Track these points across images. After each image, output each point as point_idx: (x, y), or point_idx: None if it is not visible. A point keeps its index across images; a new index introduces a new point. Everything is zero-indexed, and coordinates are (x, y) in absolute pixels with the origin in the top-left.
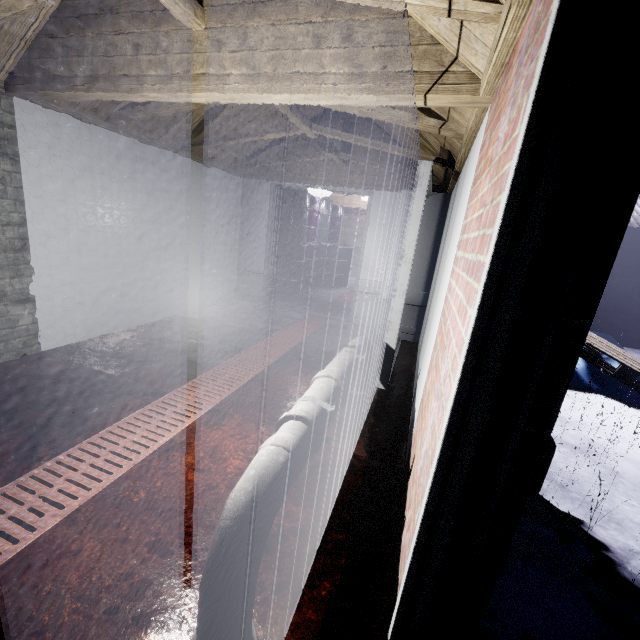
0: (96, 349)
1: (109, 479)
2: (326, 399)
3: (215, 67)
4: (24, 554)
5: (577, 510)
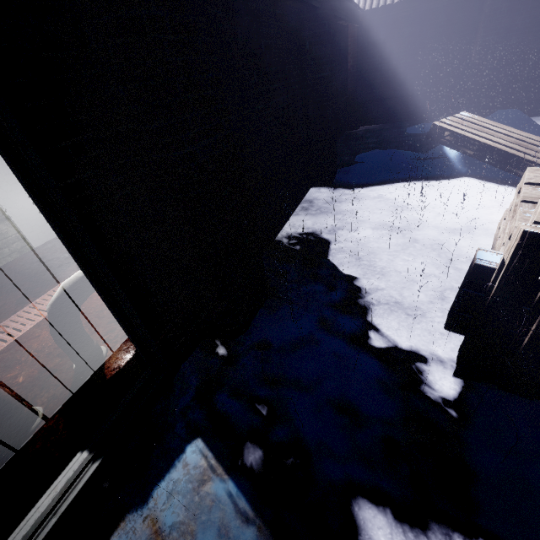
0: None
1: None
2: None
3: None
4: (17, 340)
5: (366, 272)
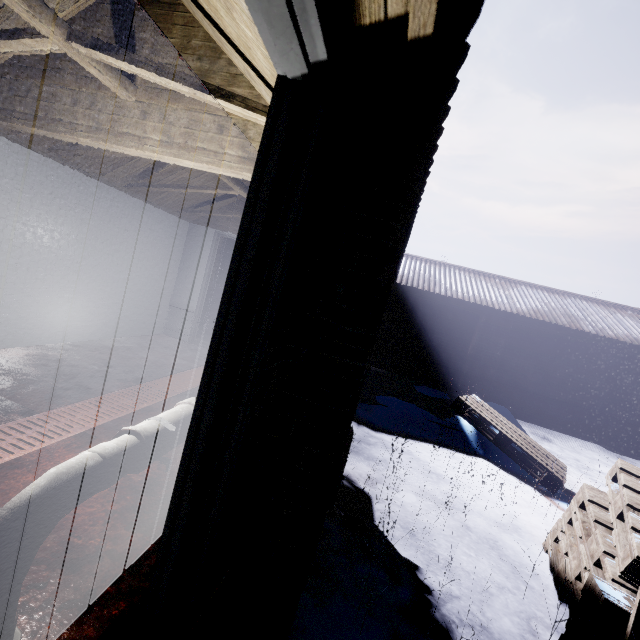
0: None
1: None
2: (175, 421)
3: (138, 130)
4: None
5: (422, 559)
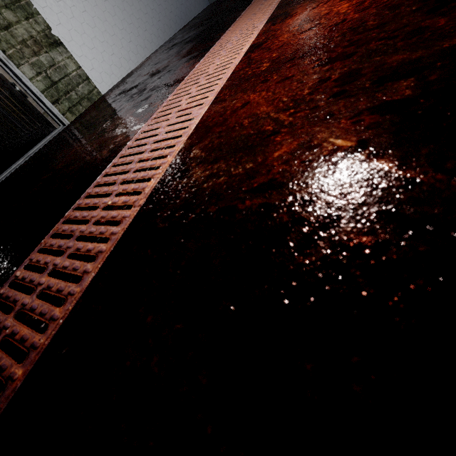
0: (135, 74)
1: (222, 80)
2: None
3: None
4: (200, 127)
5: None
